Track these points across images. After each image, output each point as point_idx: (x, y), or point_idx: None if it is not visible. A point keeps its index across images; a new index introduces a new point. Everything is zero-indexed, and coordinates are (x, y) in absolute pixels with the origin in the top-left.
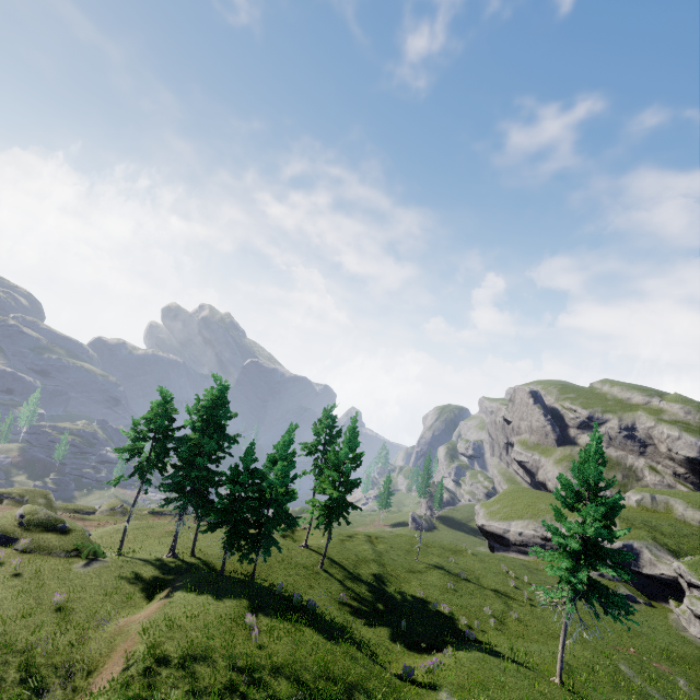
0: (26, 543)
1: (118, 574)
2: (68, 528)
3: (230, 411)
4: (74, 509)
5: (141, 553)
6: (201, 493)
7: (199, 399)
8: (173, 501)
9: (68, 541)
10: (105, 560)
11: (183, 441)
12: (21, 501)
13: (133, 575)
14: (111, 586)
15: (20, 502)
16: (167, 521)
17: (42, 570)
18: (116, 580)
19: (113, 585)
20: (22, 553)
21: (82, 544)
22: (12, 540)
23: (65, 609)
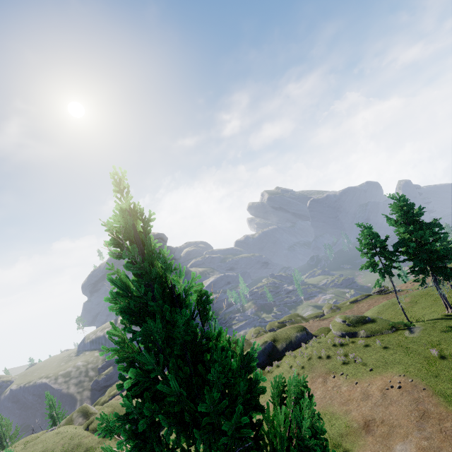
0: (363, 332)
1: (439, 331)
2: (371, 319)
3: (423, 208)
4: (314, 316)
5: (422, 317)
6: (440, 267)
7: (386, 216)
8: (422, 280)
9: (382, 325)
10: (416, 327)
11: (403, 243)
12: (292, 322)
13: (450, 328)
14: (448, 338)
15: (292, 322)
16: (365, 303)
17: (393, 342)
18: (444, 334)
19: (448, 337)
20: (368, 338)
21: (392, 323)
22: (354, 334)
23: (445, 356)
